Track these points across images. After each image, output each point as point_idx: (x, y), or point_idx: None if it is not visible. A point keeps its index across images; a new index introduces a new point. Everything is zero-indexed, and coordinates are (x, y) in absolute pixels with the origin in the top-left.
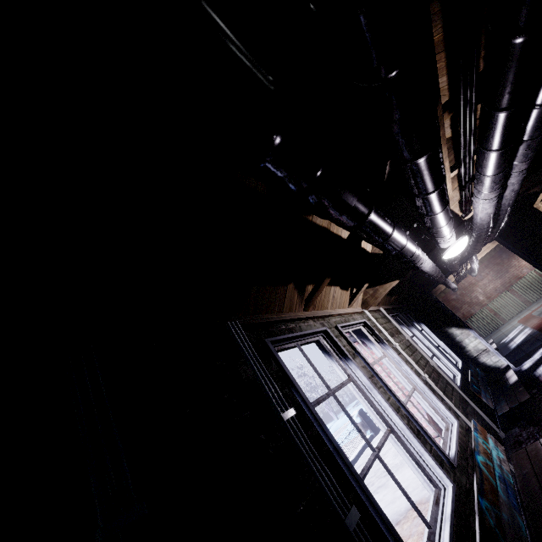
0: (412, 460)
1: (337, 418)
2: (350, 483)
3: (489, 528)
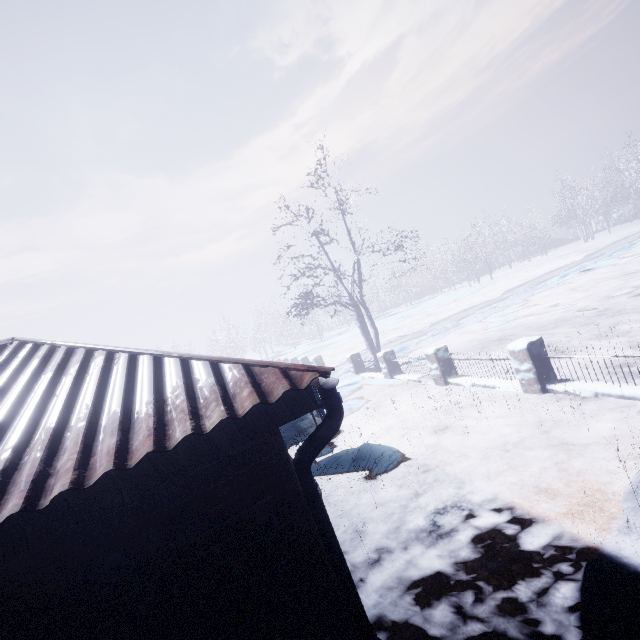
0: None
1: (320, 338)
2: None
3: None
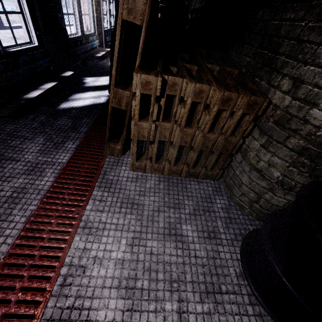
0: (75, 24)
1: None
2: (61, 11)
3: (82, 42)
